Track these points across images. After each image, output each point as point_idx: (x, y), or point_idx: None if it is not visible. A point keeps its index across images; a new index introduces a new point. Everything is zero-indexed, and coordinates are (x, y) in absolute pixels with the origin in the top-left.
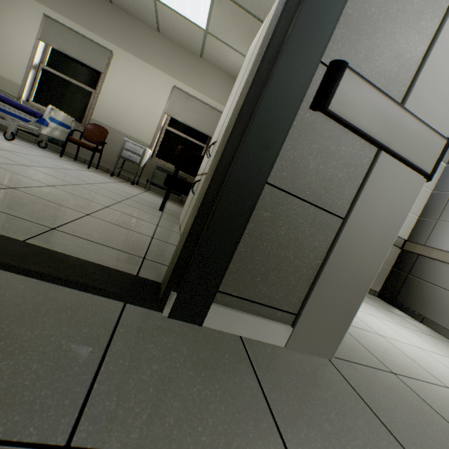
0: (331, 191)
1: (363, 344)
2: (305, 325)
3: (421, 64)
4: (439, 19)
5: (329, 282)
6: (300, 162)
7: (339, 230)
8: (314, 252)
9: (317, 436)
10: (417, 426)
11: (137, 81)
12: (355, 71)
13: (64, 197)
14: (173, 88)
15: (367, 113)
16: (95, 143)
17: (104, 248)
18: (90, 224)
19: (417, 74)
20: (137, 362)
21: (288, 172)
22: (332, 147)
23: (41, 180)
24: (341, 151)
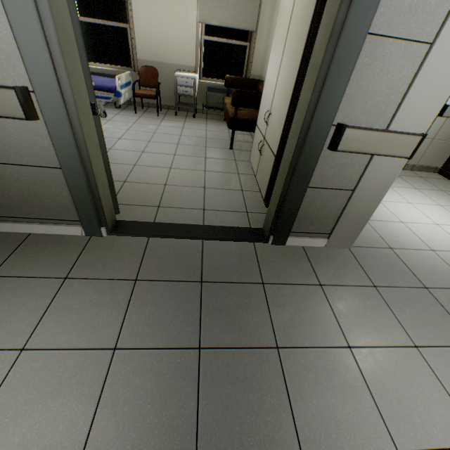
0: (344, 180)
1: (380, 234)
2: (334, 238)
3: (403, 98)
4: (419, 63)
5: (346, 219)
6: (324, 173)
7: (350, 196)
8: (337, 208)
9: (331, 277)
10: (384, 271)
11: None
12: (352, 127)
13: (184, 177)
14: None
15: (361, 143)
16: (151, 87)
17: (228, 213)
18: (211, 197)
19: (399, 105)
20: (268, 263)
21: (318, 179)
22: (343, 161)
23: (163, 165)
24: (348, 161)
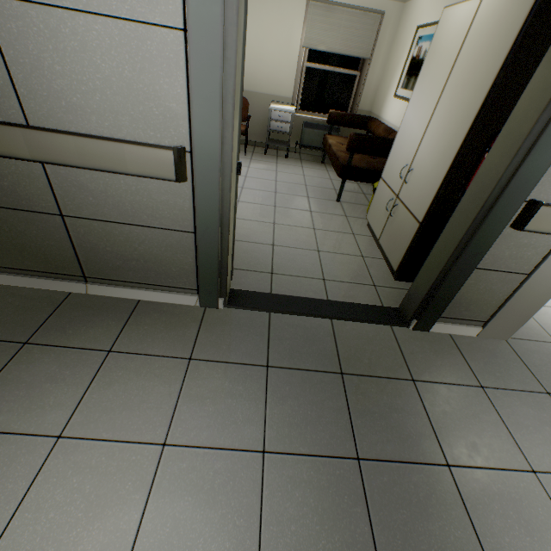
0: (520, 263)
1: (539, 323)
2: (491, 327)
3: None
4: None
5: (511, 307)
6: (498, 254)
7: (523, 281)
8: (502, 293)
9: (492, 378)
10: None
11: (262, 12)
12: (548, 205)
13: (292, 235)
14: (308, 2)
15: None
16: None
17: (353, 286)
18: (329, 263)
19: None
20: (413, 354)
21: (489, 260)
22: (525, 241)
23: (264, 219)
24: (531, 242)
